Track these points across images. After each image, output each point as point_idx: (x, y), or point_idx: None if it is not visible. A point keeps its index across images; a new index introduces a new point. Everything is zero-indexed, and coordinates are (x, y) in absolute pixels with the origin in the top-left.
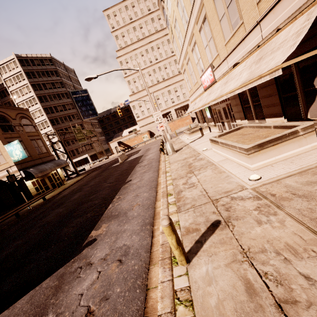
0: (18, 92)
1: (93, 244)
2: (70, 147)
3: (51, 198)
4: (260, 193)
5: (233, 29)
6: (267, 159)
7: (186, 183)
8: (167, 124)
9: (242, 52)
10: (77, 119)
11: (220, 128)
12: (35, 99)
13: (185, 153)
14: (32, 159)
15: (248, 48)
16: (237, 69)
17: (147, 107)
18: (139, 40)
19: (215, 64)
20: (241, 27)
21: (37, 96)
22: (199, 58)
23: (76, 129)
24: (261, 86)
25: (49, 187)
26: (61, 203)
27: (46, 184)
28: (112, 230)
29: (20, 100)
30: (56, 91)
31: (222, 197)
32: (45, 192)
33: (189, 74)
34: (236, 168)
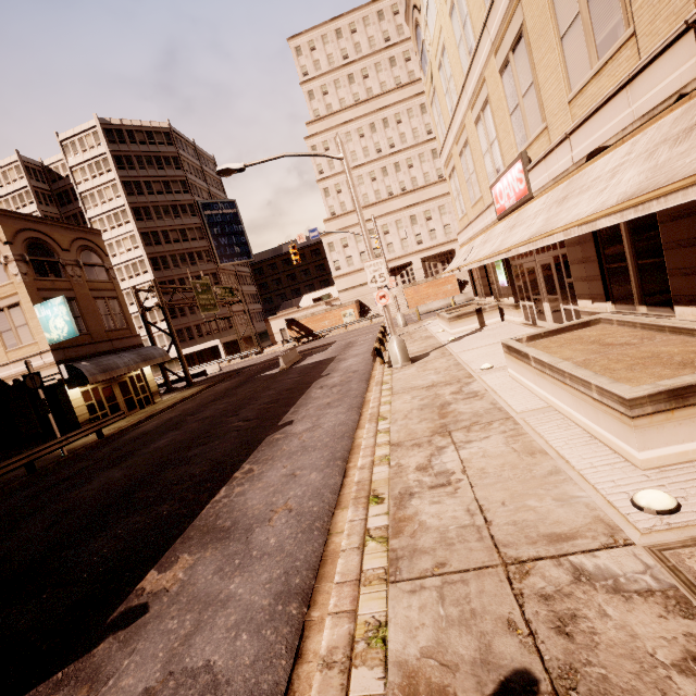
0: (95, 196)
1: (132, 626)
2: (185, 321)
3: (115, 435)
4: (688, 583)
5: (599, 56)
6: (695, 439)
7: (428, 468)
8: (401, 289)
9: (623, 118)
10: (207, 262)
11: (530, 314)
12: (127, 213)
13: (436, 369)
14: (91, 341)
15: (643, 105)
16: (599, 164)
17: (361, 249)
18: (358, 104)
19: (534, 152)
20: (626, 49)
21: (131, 207)
22: (494, 139)
23: (200, 283)
24: (673, 213)
25: (119, 407)
26: (128, 453)
27: (114, 400)
28: (197, 584)
29: (97, 212)
30: (172, 199)
31: (541, 559)
32: (105, 420)
33: (464, 179)
34: (582, 446)
